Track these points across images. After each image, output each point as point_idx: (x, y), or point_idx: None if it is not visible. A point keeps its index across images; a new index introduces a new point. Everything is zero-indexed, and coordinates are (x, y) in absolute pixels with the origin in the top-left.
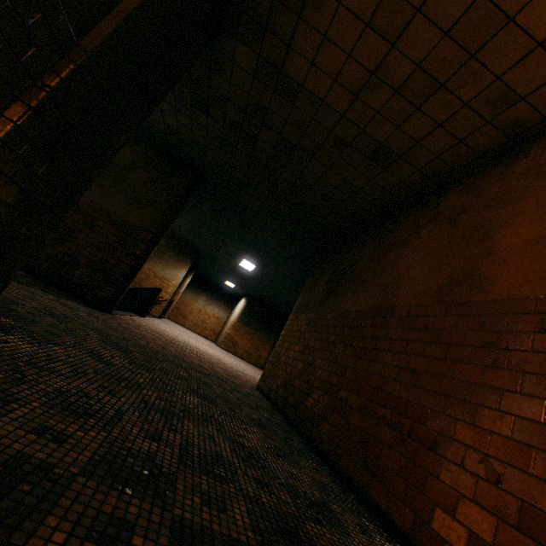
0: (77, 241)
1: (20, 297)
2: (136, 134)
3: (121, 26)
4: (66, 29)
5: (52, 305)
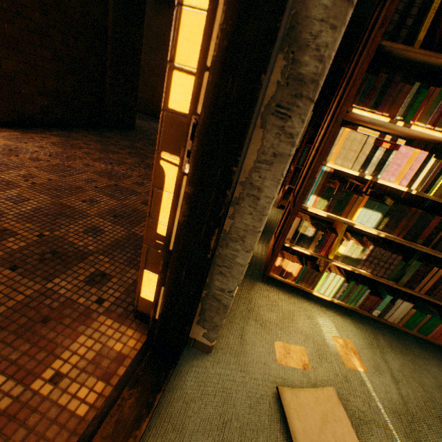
0: (160, 93)
1: (145, 126)
2: (160, 2)
3: (114, 7)
4: (104, 28)
5: (156, 127)
